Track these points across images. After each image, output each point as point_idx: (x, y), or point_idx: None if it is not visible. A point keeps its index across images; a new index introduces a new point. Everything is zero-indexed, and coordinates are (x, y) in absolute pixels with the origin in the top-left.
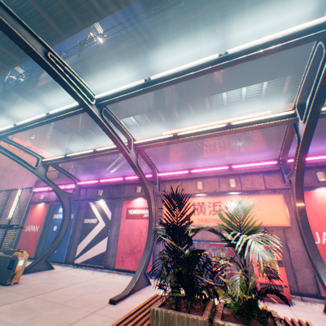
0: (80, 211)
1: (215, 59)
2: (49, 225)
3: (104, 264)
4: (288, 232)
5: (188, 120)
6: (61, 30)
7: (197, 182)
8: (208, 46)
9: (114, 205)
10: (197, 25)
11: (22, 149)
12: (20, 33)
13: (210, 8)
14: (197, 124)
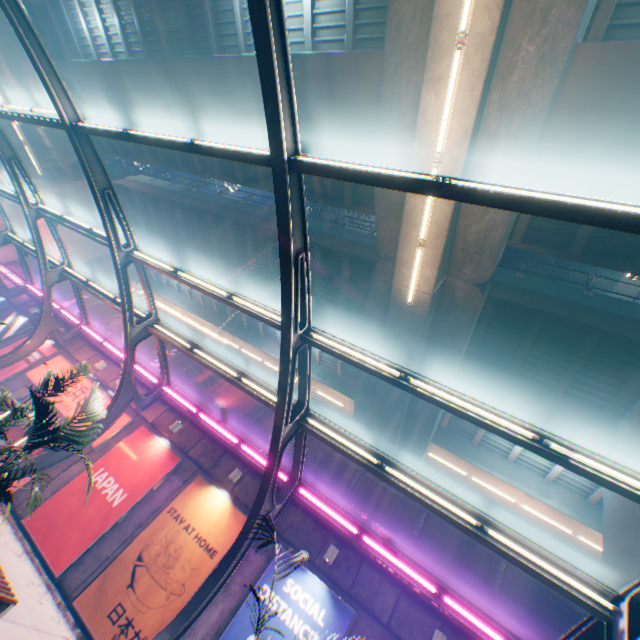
0: None
1: (96, 232)
2: None
3: None
4: (92, 456)
5: (235, 328)
6: (151, 156)
7: (103, 360)
8: (265, 258)
9: (29, 330)
10: (256, 232)
11: (1, 210)
12: (1, 142)
13: (268, 225)
14: (240, 340)
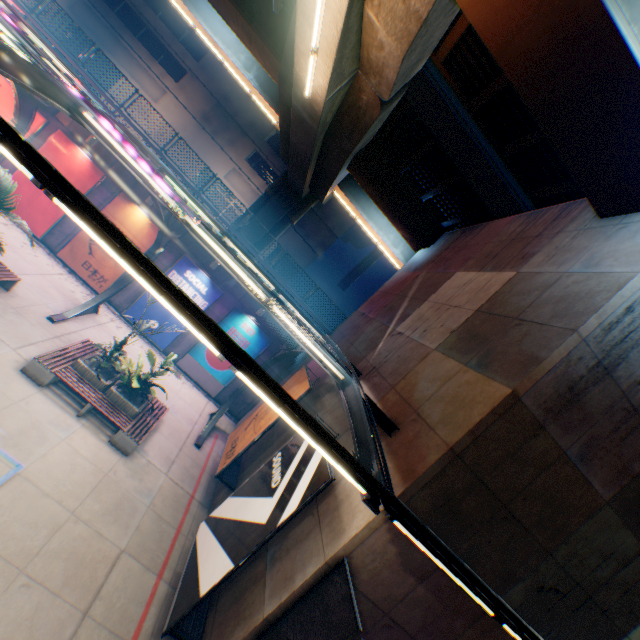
0: None
1: None
2: None
3: None
4: None
5: None
6: None
7: None
8: None
9: None
10: None
11: None
12: None
13: None
14: None
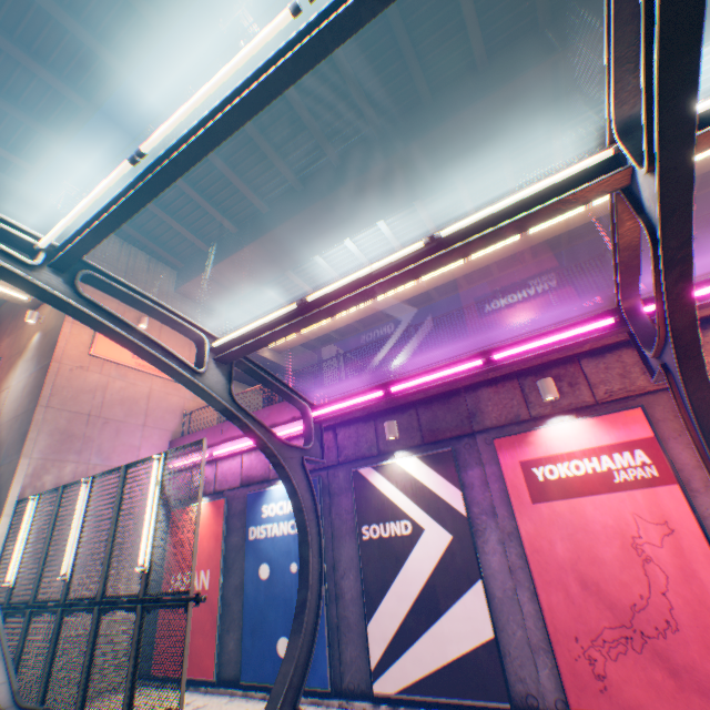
0: (333, 504)
1: None
2: (238, 564)
3: (508, 693)
4: None
5: None
6: None
7: None
8: None
9: (457, 461)
10: None
11: (147, 311)
12: None
13: None
14: None
